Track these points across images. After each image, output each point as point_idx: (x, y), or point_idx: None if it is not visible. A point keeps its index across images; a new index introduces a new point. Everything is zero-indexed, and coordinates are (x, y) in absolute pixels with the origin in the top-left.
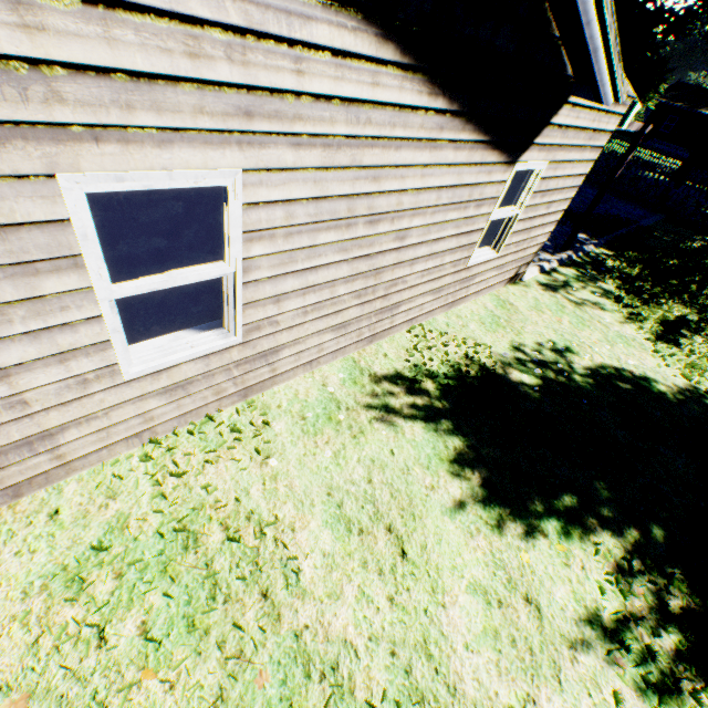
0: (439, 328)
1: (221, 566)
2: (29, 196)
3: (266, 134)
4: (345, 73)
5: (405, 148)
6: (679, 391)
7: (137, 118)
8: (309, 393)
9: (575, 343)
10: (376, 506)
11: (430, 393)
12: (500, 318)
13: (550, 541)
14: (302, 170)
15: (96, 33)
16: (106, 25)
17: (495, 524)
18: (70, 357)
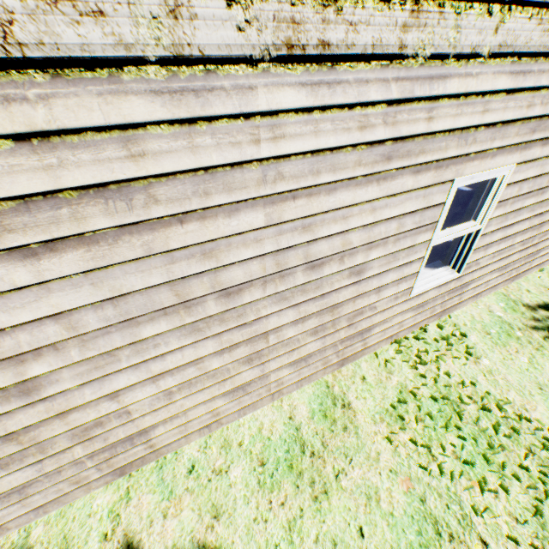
0: None
1: (485, 426)
2: (439, 192)
3: (534, 141)
4: None
5: None
6: None
7: (492, 145)
8: (481, 316)
9: None
10: None
11: None
12: None
13: None
14: (538, 159)
15: (501, 107)
16: (506, 102)
17: None
18: (401, 281)
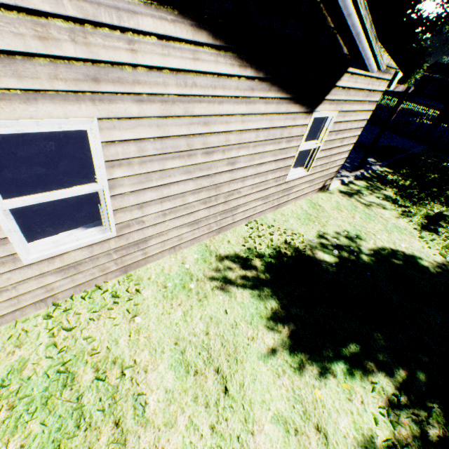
0: (268, 222)
1: (88, 400)
2: None
3: (112, 93)
4: (170, 51)
5: (226, 103)
6: (438, 265)
7: (3, 83)
8: (171, 268)
9: (364, 232)
10: (210, 352)
11: (258, 268)
12: (311, 215)
13: (338, 380)
14: (146, 118)
15: None
16: None
17: (297, 367)
18: None
